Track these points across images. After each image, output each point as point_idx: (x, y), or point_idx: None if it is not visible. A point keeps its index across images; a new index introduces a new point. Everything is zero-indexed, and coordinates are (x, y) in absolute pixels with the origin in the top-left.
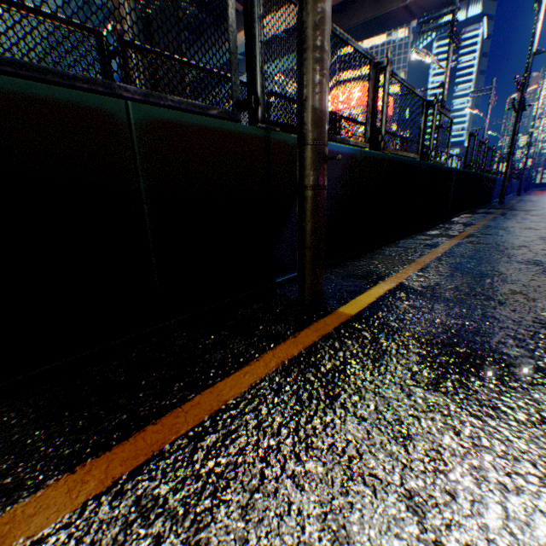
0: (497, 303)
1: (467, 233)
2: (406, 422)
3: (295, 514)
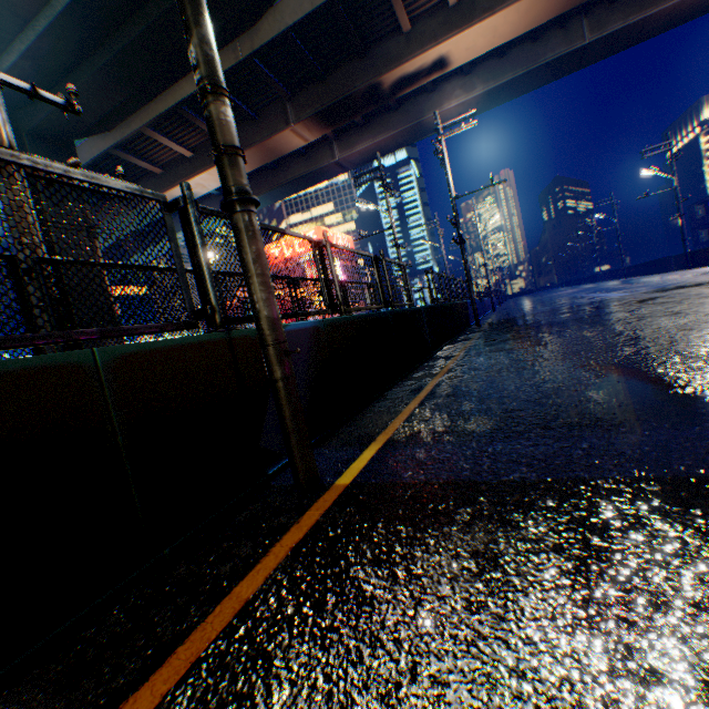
0: (463, 434)
1: (448, 367)
2: (393, 553)
3: (320, 643)
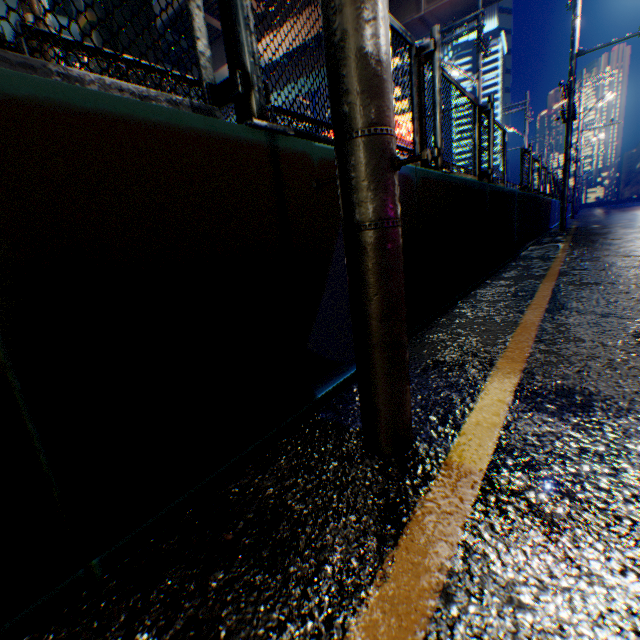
0: None
1: (556, 270)
2: None
3: None
